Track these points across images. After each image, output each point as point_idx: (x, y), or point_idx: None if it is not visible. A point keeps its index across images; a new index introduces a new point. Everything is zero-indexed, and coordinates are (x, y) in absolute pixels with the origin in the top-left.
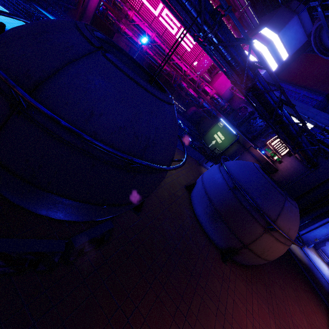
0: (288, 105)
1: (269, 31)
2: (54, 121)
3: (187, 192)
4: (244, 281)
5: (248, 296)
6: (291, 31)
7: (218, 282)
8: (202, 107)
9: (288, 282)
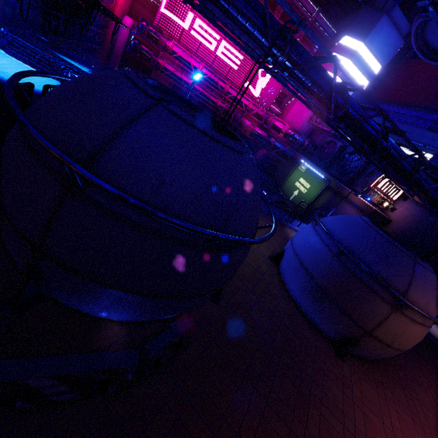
0: (394, 132)
1: (351, 40)
2: (121, 199)
3: (273, 265)
4: (372, 384)
5: (381, 405)
6: (380, 35)
7: (338, 388)
8: (275, 149)
9: (433, 379)
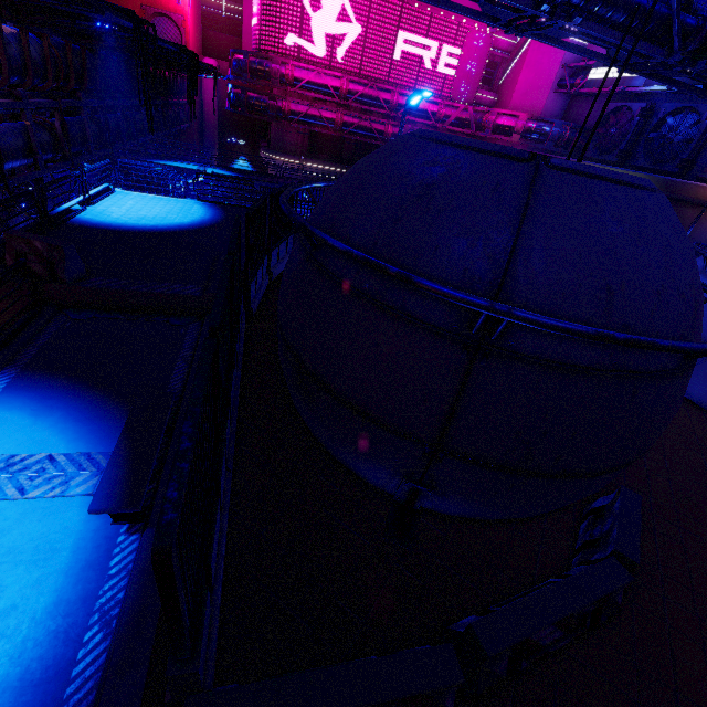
0: None
1: None
2: (602, 339)
3: None
4: None
5: None
6: None
7: None
8: None
9: None
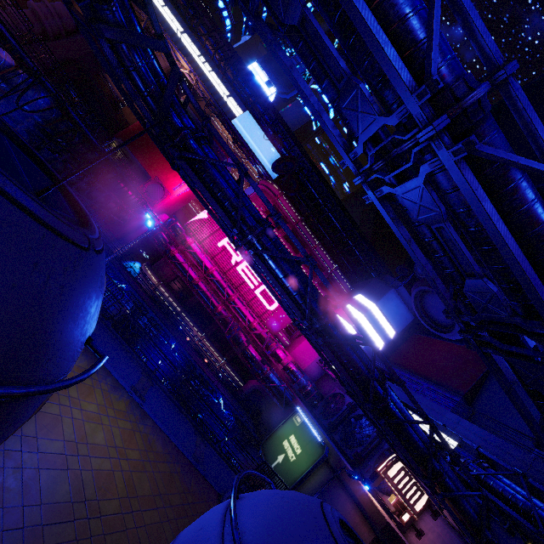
0: (394, 381)
1: (364, 298)
2: None
3: None
4: None
5: None
6: (391, 304)
7: None
8: (268, 381)
9: None
